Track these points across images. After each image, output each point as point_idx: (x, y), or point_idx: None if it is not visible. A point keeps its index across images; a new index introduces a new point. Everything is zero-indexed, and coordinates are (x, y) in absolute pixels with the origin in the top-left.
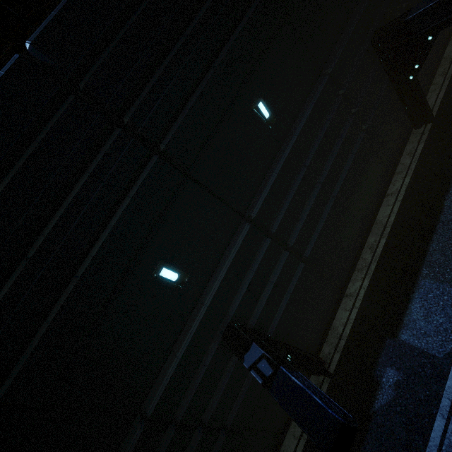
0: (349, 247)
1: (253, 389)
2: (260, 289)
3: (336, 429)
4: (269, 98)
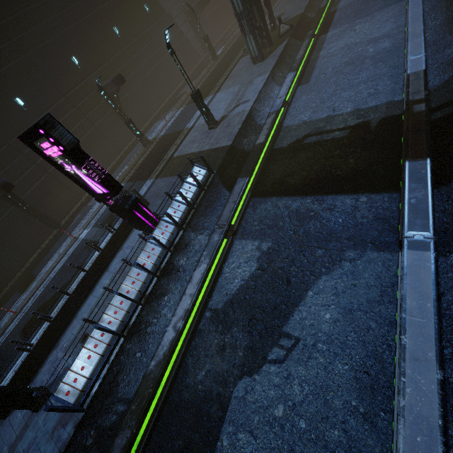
0: None
1: (6, 221)
2: (14, 175)
3: (2, 181)
4: (26, 98)
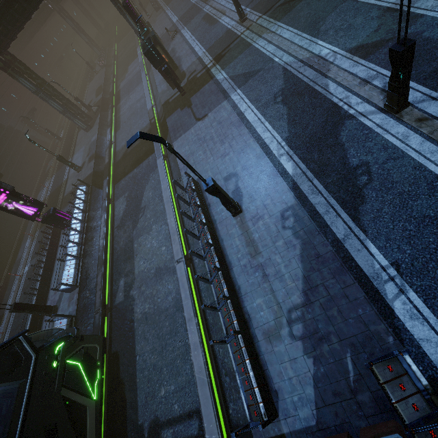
0: (4, 250)
1: None
2: None
3: None
4: None
